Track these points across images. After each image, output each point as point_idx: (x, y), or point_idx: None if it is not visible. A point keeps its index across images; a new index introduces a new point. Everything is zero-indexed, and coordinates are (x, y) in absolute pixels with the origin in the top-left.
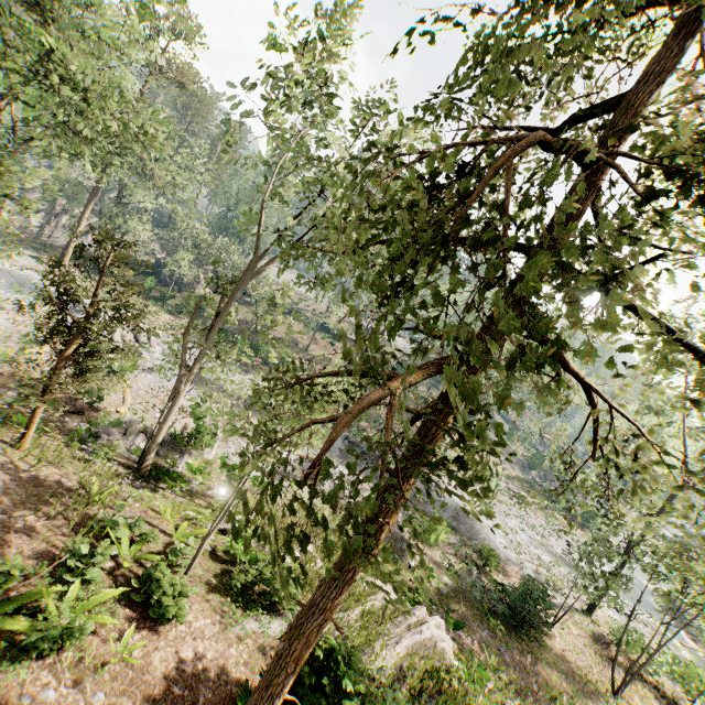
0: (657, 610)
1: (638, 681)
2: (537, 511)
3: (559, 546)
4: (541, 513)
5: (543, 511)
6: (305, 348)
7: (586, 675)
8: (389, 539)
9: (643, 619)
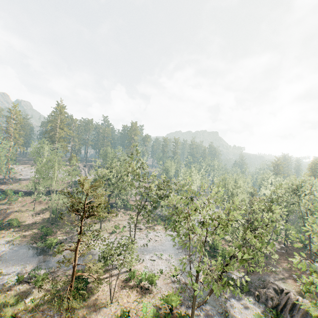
0: (177, 249)
1: (133, 289)
2: (144, 230)
3: (142, 243)
4: (146, 230)
5: (148, 228)
6: (34, 209)
7: (101, 302)
8: (23, 292)
9: (165, 257)
